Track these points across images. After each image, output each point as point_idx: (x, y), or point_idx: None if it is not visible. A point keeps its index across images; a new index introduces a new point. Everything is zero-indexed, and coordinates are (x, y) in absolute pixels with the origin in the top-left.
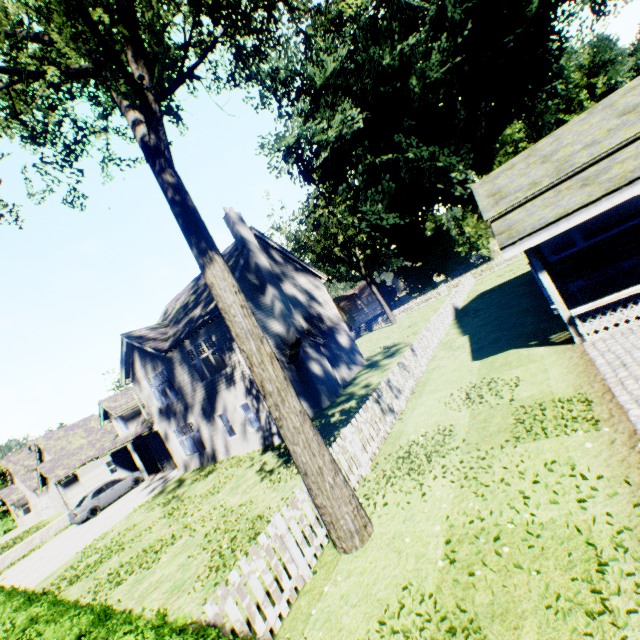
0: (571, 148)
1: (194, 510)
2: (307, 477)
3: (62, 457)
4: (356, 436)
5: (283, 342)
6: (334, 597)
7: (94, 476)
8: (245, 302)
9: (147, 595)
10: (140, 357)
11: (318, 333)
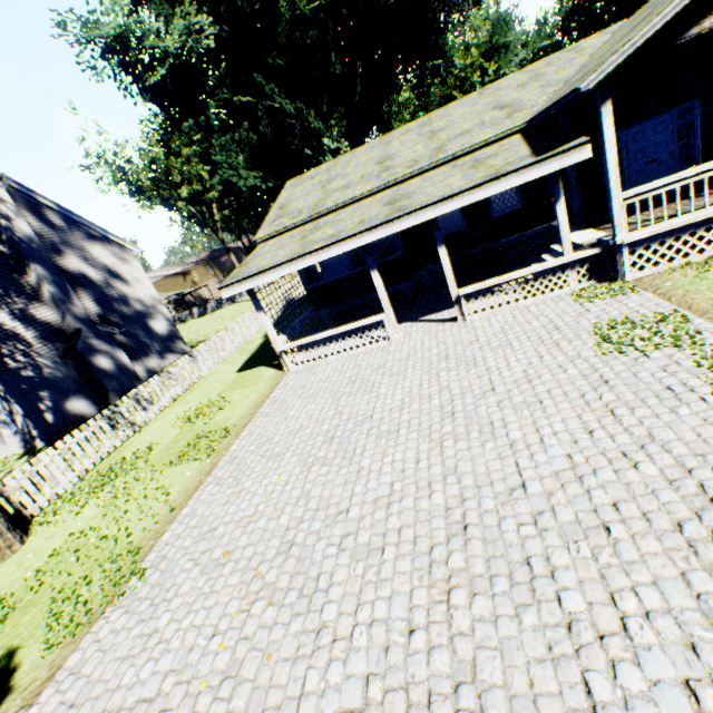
0: (341, 182)
1: None
2: None
3: None
4: (60, 458)
5: (56, 332)
6: None
7: None
8: None
9: None
10: None
11: (119, 319)
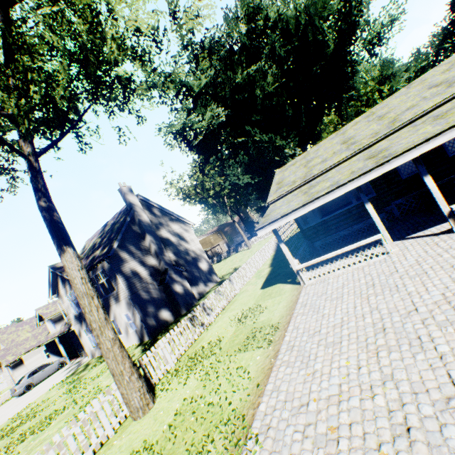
0: (317, 160)
1: (83, 388)
2: (114, 377)
3: (12, 347)
4: (168, 344)
5: (156, 271)
6: (116, 447)
7: (35, 360)
8: (85, 275)
9: (34, 448)
10: (62, 280)
11: (184, 262)
